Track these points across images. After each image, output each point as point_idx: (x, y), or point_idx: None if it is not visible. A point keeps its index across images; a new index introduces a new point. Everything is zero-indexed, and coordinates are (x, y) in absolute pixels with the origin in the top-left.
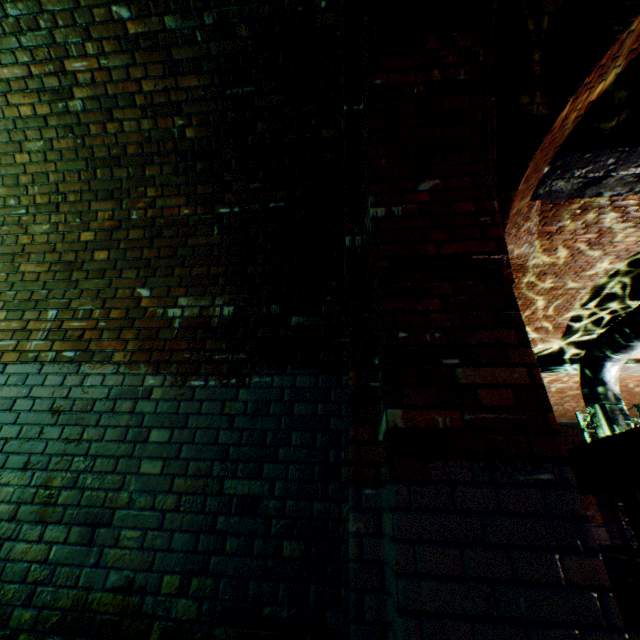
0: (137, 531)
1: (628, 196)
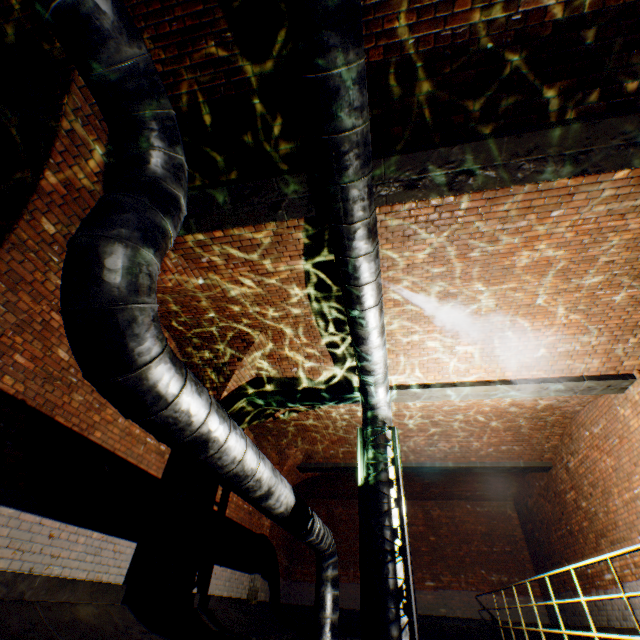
0: None
1: (195, 233)
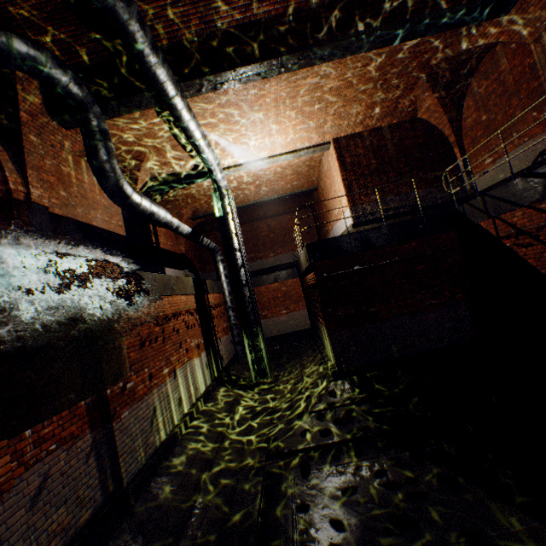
0: None
1: None
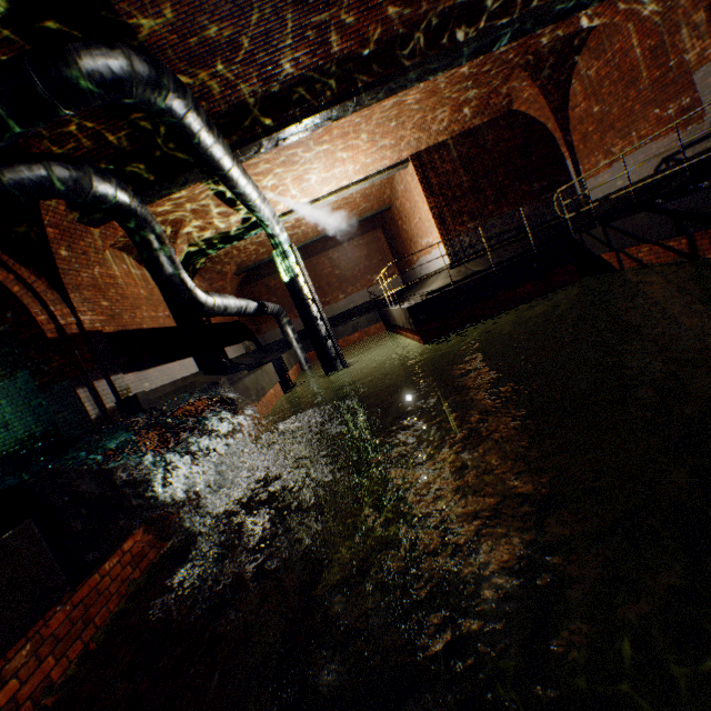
0: (19, 423)
1: None
